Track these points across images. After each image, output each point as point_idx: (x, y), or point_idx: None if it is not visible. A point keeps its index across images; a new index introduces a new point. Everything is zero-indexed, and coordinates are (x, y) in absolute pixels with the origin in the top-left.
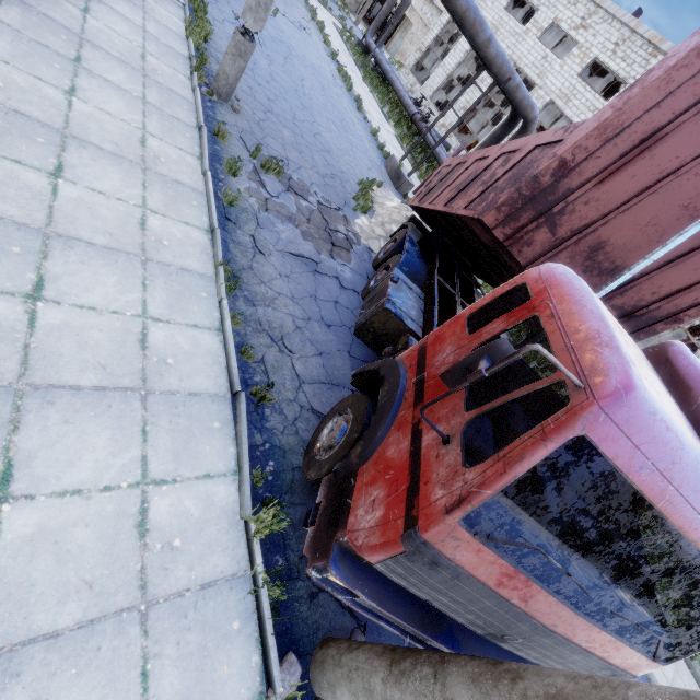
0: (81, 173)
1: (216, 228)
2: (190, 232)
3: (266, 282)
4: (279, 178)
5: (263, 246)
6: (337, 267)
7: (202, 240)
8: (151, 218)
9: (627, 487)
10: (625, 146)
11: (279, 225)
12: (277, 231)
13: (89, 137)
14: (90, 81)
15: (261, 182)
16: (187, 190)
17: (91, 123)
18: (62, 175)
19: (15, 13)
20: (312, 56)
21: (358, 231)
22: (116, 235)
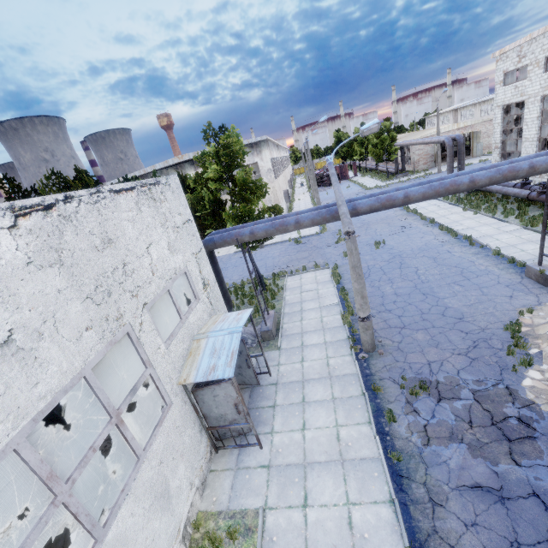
0: (314, 494)
1: (393, 498)
2: (379, 511)
3: (454, 545)
4: (428, 392)
5: (436, 493)
6: (526, 475)
7: (389, 515)
8: (353, 511)
9: None
10: None
11: (444, 452)
12: (444, 461)
13: (314, 457)
14: (309, 410)
15: (415, 410)
16: (368, 463)
17: (313, 444)
18: (307, 503)
19: (281, 394)
20: (416, 242)
21: (531, 397)
22: (338, 545)
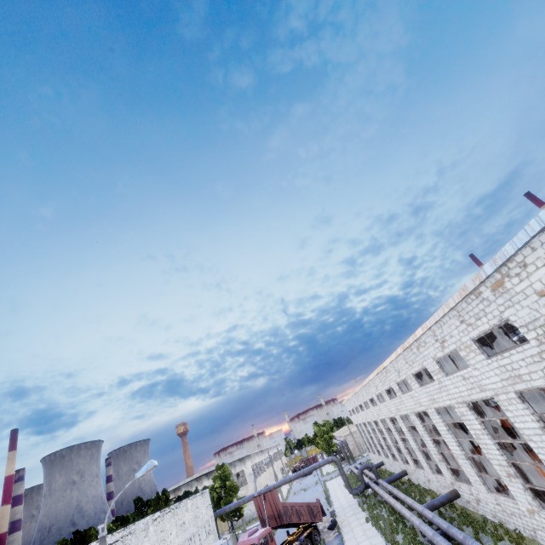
0: None
1: None
2: None
3: None
4: None
5: None
6: None
7: None
8: None
9: (271, 542)
10: (259, 510)
11: None
12: None
13: None
14: None
15: None
16: None
17: None
18: None
19: None
20: None
21: None
22: None
